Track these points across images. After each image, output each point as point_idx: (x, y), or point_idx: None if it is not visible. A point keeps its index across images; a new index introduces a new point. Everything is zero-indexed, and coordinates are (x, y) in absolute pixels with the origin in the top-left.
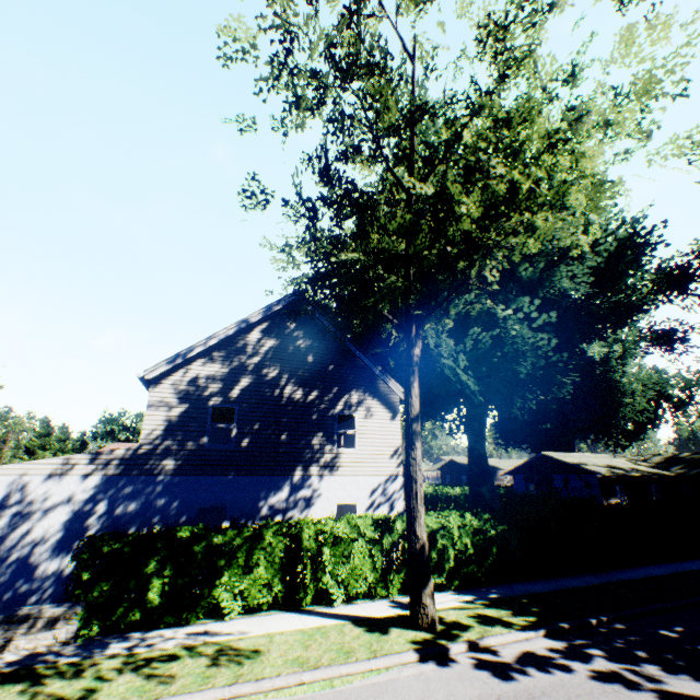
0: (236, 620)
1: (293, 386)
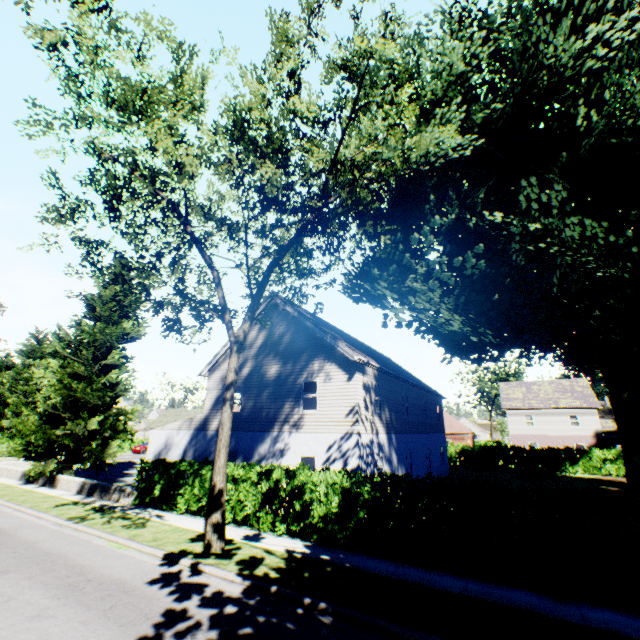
0: (181, 515)
1: (274, 365)
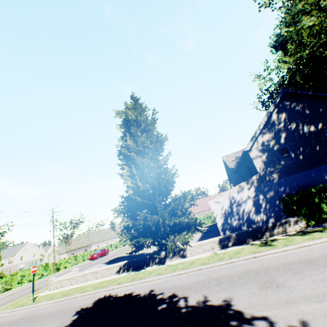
0: None
1: (306, 127)
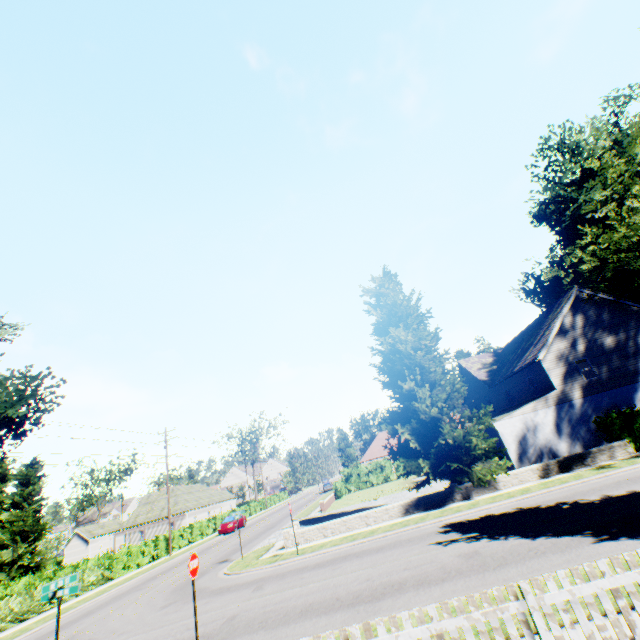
0: None
1: (606, 337)
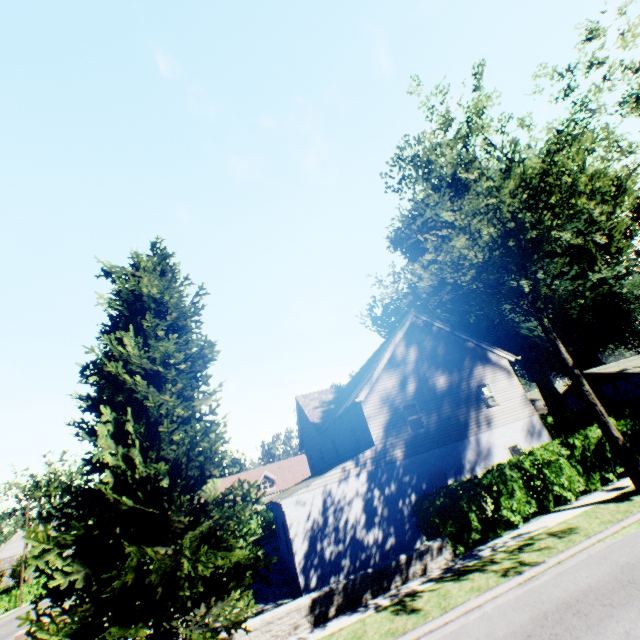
0: (524, 526)
1: (440, 376)
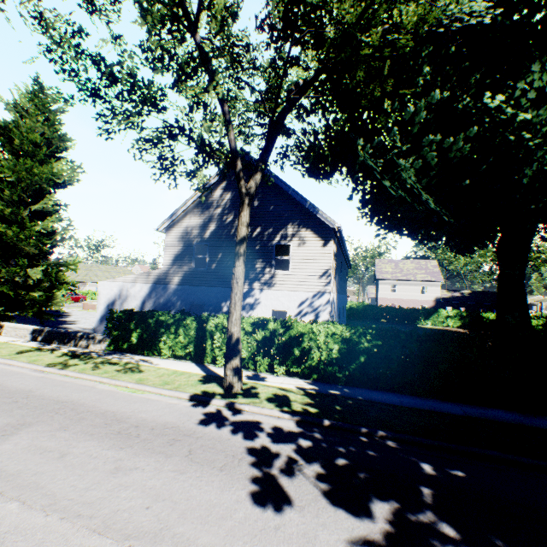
0: (167, 360)
1: None
